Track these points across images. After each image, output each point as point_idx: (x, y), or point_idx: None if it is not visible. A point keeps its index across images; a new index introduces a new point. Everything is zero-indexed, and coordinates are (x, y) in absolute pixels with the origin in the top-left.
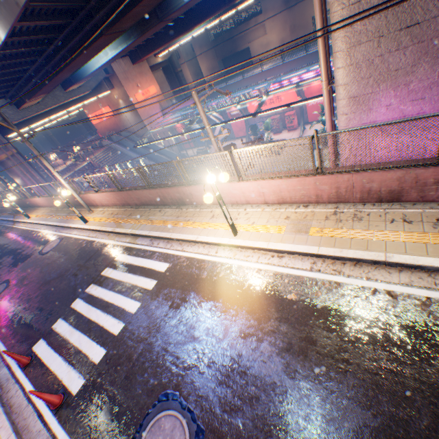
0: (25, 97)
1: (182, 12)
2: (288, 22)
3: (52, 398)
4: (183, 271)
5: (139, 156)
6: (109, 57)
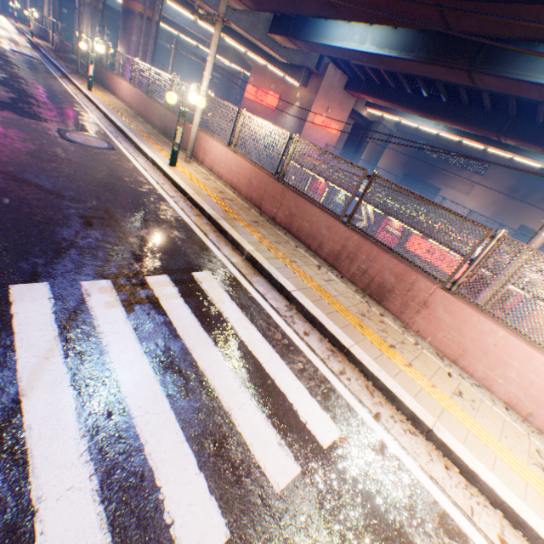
0: None
1: (495, 87)
2: (497, 206)
3: None
4: (396, 519)
5: None
6: (361, 48)
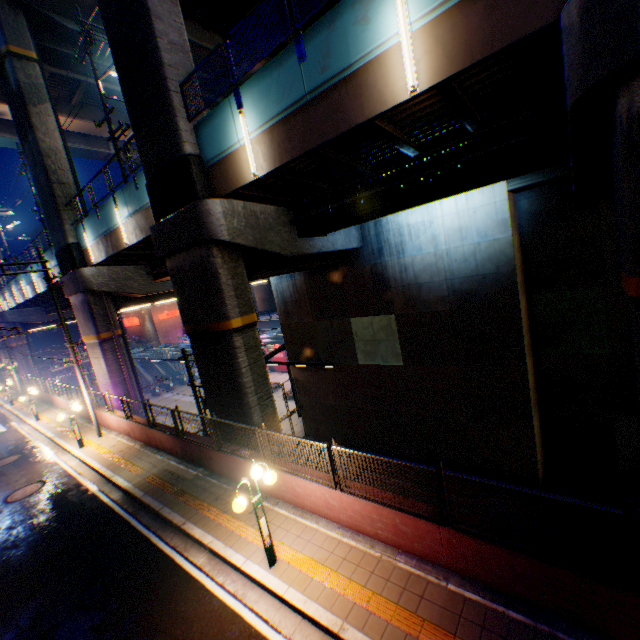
0: (53, 310)
1: None
2: None
3: None
4: (6, 432)
5: (140, 363)
6: None
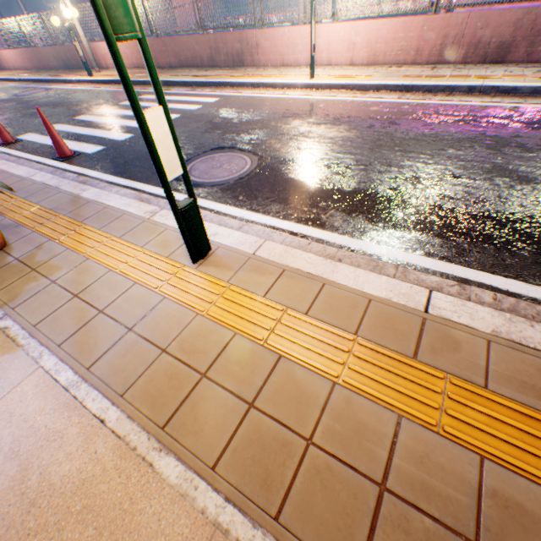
0: None
1: None
2: None
3: (62, 142)
4: (239, 102)
5: None
6: None
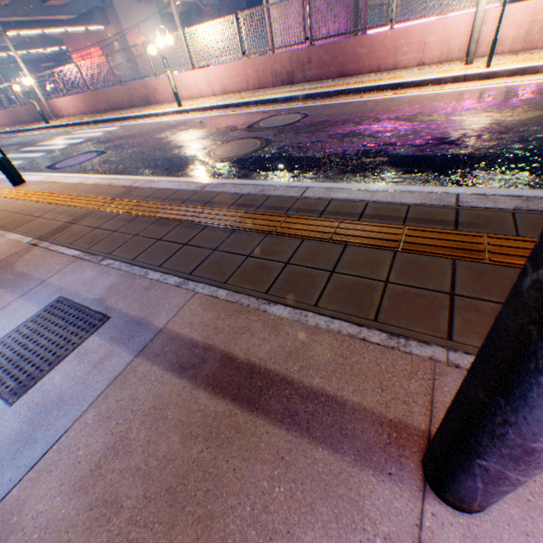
0: None
1: None
2: None
3: None
4: (129, 128)
5: None
6: None
